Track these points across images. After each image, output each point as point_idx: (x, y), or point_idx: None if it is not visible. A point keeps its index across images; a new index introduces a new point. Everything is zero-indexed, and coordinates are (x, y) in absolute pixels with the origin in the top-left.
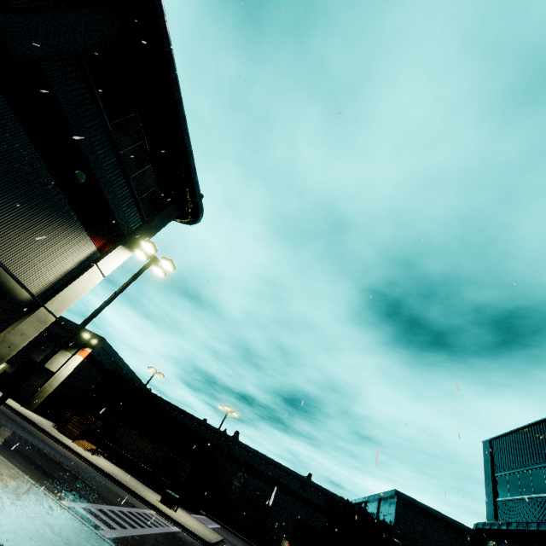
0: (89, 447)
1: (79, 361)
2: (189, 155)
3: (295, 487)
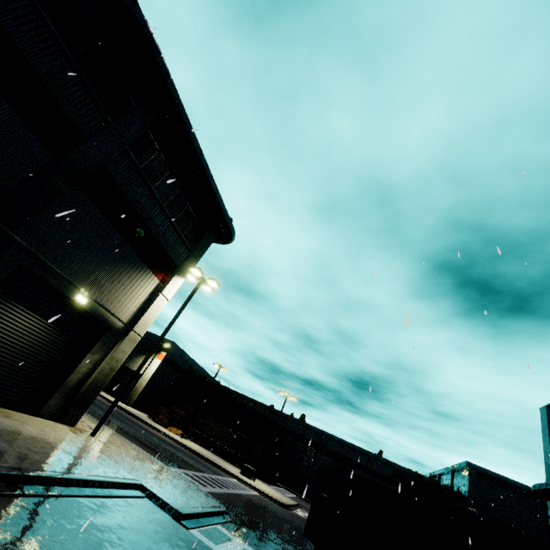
0: (178, 432)
1: (158, 363)
2: (215, 192)
3: (362, 462)
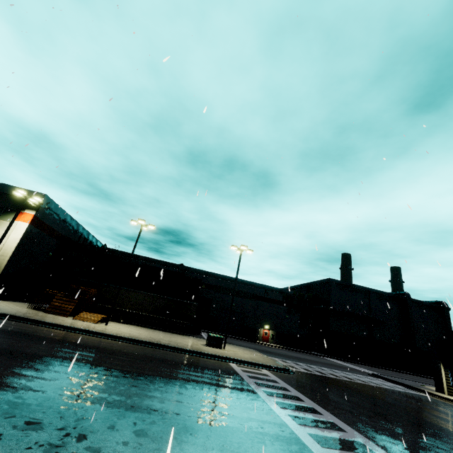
0: (96, 319)
1: (23, 228)
2: None
3: (261, 294)
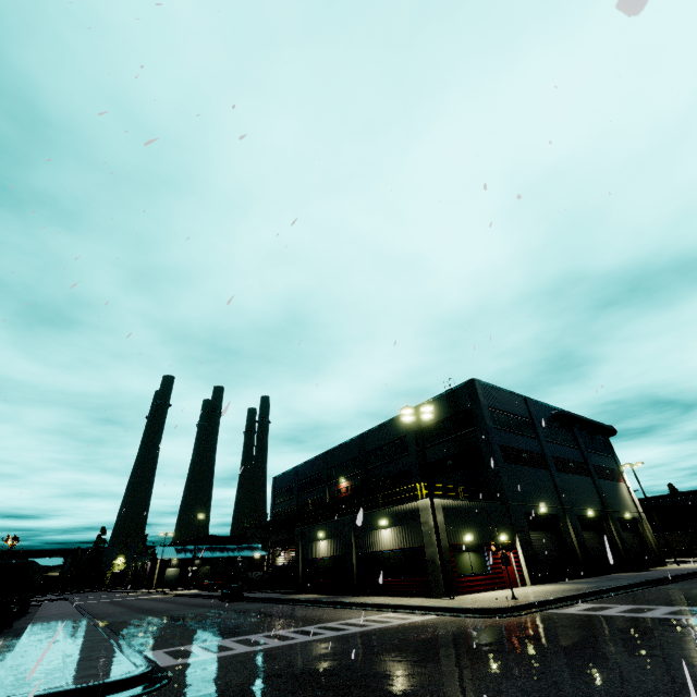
0: None
1: None
2: (603, 426)
3: None
